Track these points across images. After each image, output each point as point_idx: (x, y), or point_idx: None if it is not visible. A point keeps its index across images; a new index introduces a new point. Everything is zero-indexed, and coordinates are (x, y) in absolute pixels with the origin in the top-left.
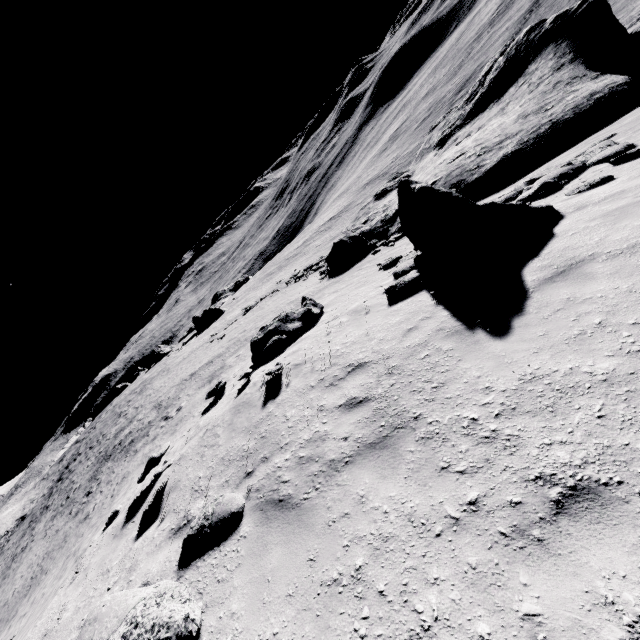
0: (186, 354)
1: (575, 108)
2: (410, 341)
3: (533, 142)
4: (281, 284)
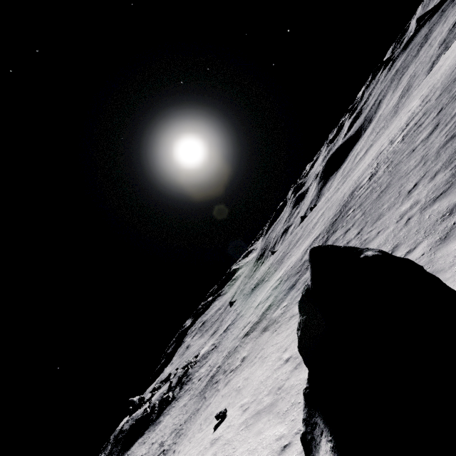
0: None
1: None
2: None
3: None
4: None
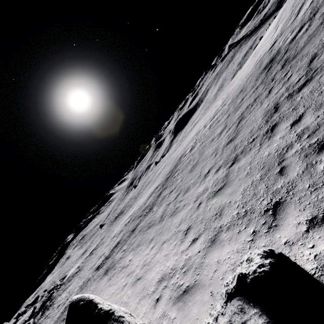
0: None
1: None
2: None
3: None
4: None
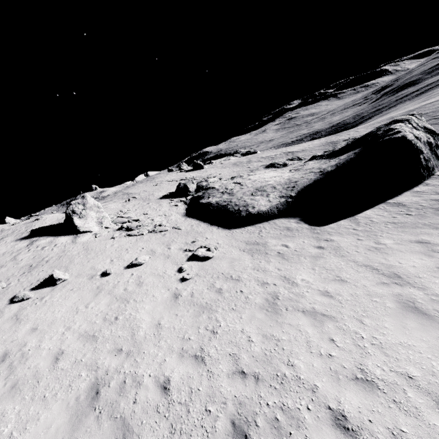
0: (160, 180)
1: (235, 205)
2: (30, 231)
3: (214, 206)
4: (205, 177)
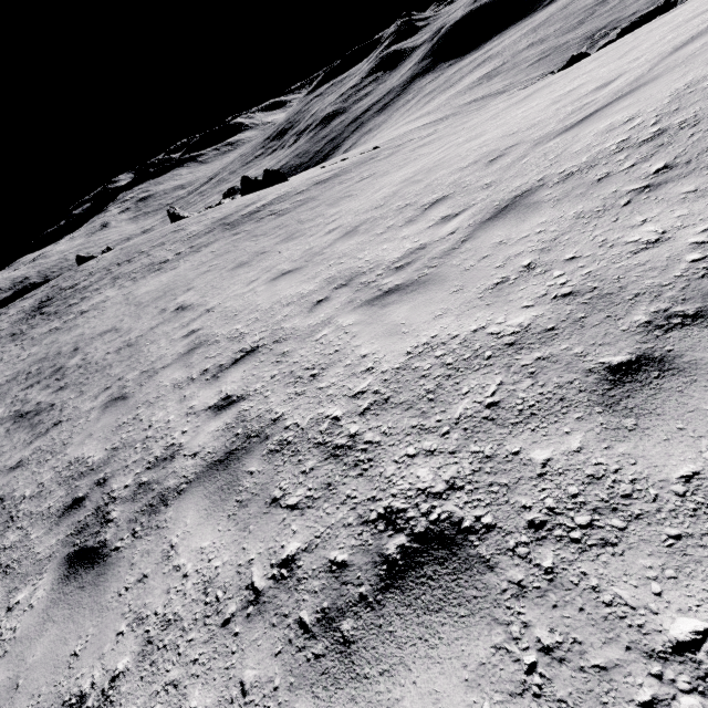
0: None
1: None
2: None
3: None
4: None
